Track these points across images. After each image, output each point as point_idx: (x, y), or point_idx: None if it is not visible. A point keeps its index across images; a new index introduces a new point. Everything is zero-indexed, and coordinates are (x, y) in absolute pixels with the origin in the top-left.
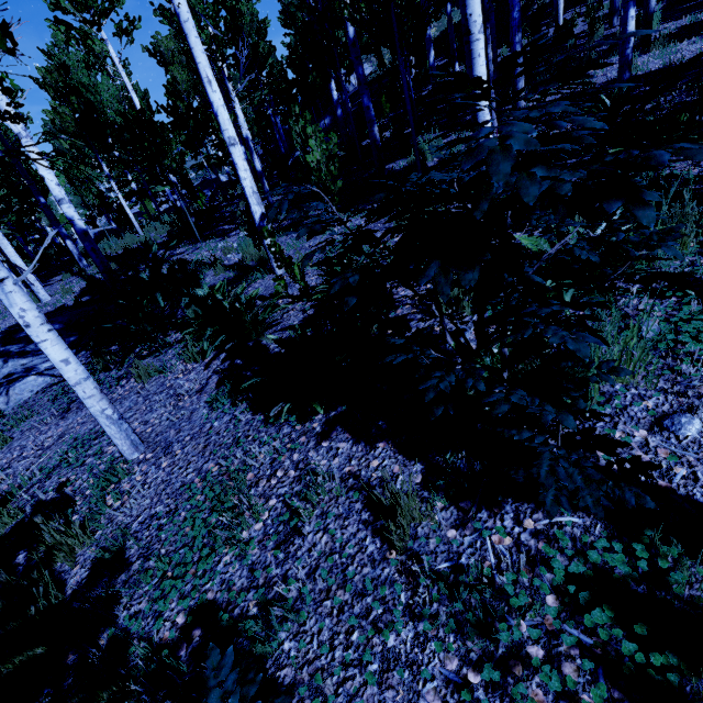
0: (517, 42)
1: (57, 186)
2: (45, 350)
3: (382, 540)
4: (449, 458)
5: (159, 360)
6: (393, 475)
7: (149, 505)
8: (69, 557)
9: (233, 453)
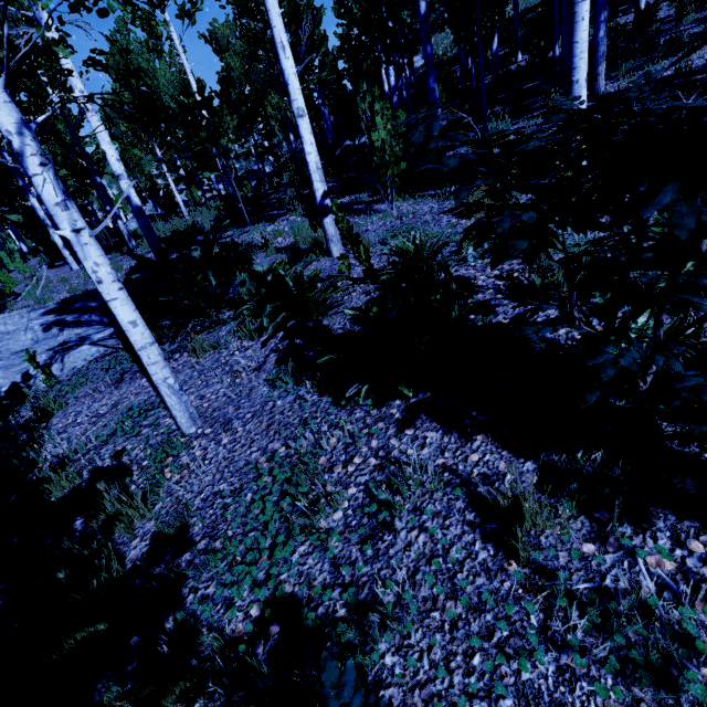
0: (602, 21)
1: (117, 161)
2: (114, 310)
3: (496, 548)
4: (581, 458)
5: (213, 336)
6: (499, 472)
7: (212, 482)
8: (127, 528)
9: (300, 434)
